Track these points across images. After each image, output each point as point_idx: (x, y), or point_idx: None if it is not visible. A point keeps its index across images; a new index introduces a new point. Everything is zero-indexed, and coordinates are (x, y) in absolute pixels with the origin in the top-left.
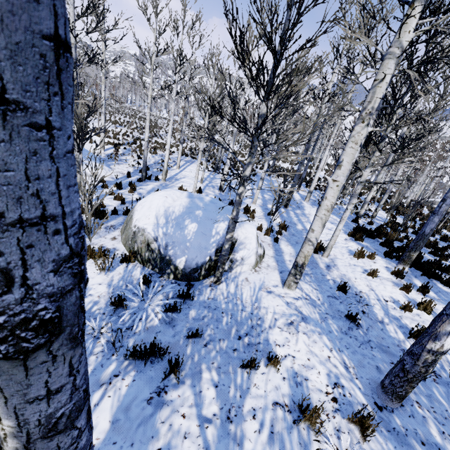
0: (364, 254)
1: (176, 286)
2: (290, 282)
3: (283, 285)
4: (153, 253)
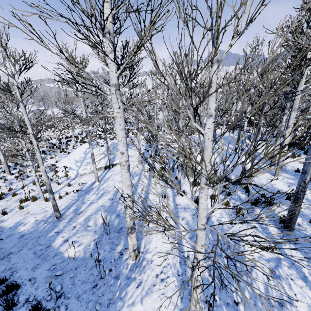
0: (295, 155)
1: (236, 186)
2: (277, 173)
3: (273, 176)
4: (218, 177)
